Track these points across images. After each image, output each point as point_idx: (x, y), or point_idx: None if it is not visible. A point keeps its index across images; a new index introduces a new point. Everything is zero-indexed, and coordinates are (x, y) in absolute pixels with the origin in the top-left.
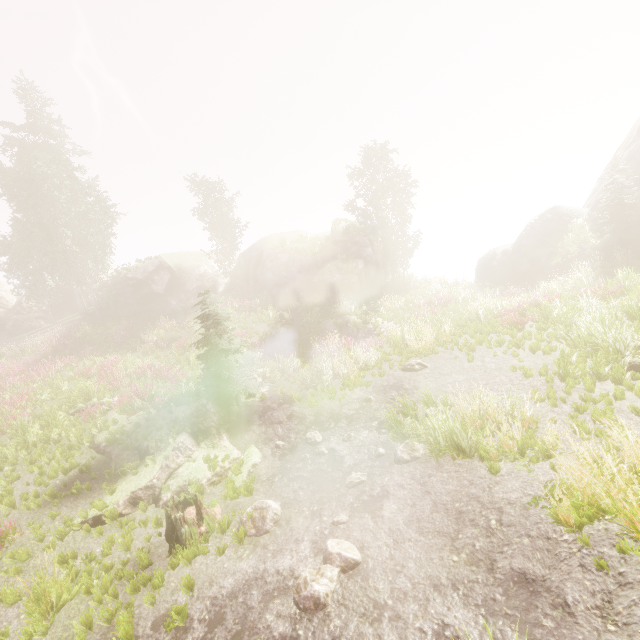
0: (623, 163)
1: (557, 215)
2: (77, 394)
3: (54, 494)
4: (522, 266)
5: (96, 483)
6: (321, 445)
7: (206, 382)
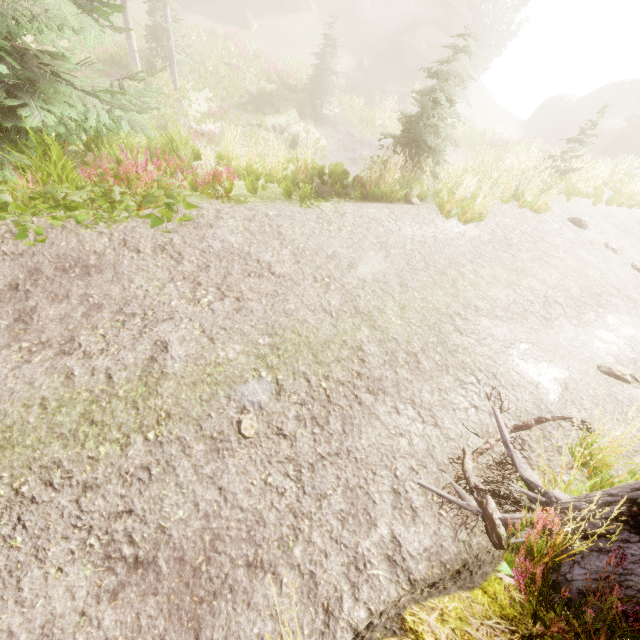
0: None
1: (632, 90)
2: (224, 50)
3: (239, 105)
4: (564, 123)
5: (254, 111)
6: (359, 152)
7: (313, 85)
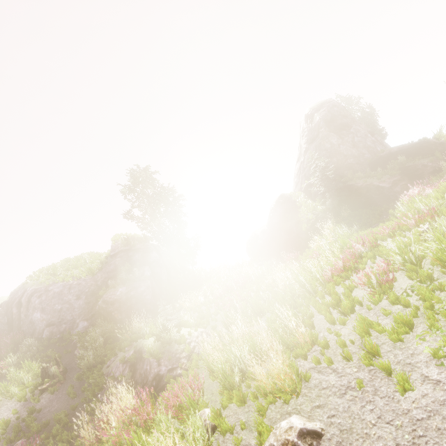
0: (316, 154)
1: (286, 199)
2: None
3: None
4: (282, 237)
5: None
6: None
7: None
